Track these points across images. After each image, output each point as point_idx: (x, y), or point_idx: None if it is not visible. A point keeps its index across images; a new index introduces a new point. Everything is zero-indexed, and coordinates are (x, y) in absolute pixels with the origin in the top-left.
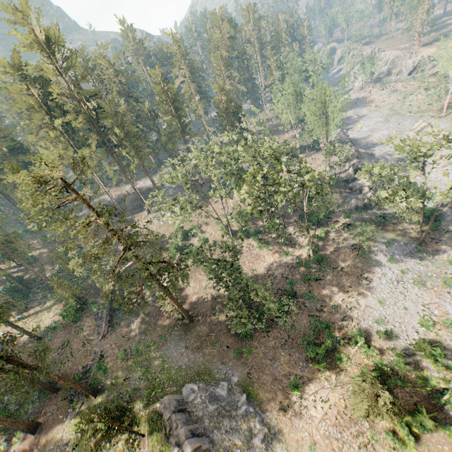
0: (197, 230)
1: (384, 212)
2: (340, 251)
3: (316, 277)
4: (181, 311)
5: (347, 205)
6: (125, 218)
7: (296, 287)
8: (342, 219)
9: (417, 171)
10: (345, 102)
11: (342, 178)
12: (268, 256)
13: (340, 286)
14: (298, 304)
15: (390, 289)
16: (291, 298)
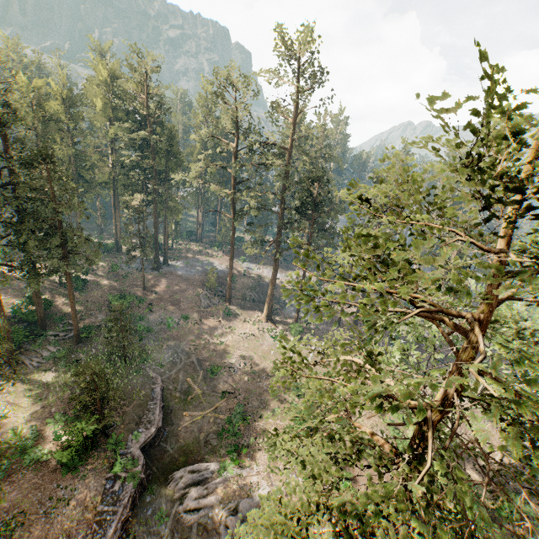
0: None
1: None
2: None
3: None
4: None
5: None
6: None
7: None
8: None
9: None
10: None
11: None
12: None
13: None
14: None
15: None
16: None
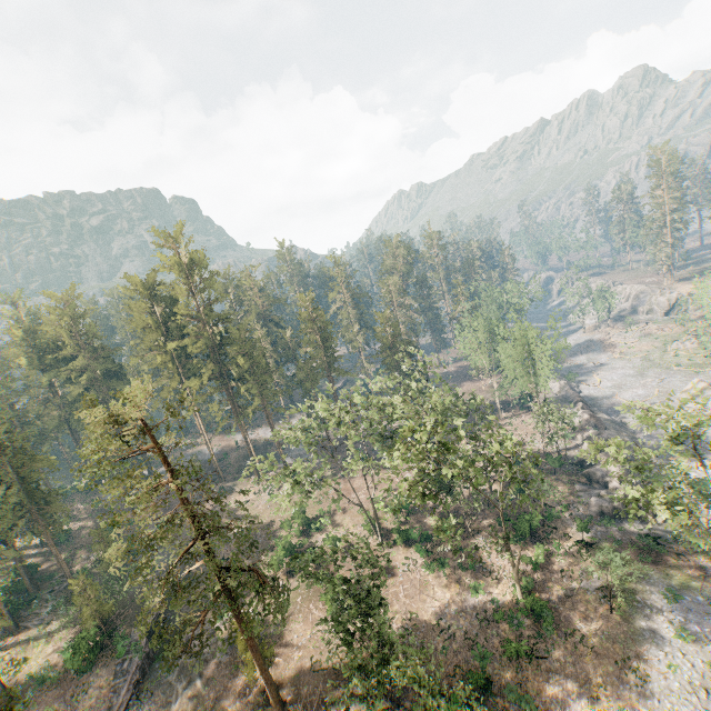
0: (326, 520)
1: (655, 529)
2: (577, 597)
3: (531, 649)
4: (264, 681)
5: (584, 506)
6: (207, 486)
7: (492, 667)
8: (575, 533)
9: (706, 460)
10: (560, 346)
11: (572, 457)
12: (440, 587)
13: (582, 680)
14: (495, 709)
15: (693, 708)
16: (481, 692)
